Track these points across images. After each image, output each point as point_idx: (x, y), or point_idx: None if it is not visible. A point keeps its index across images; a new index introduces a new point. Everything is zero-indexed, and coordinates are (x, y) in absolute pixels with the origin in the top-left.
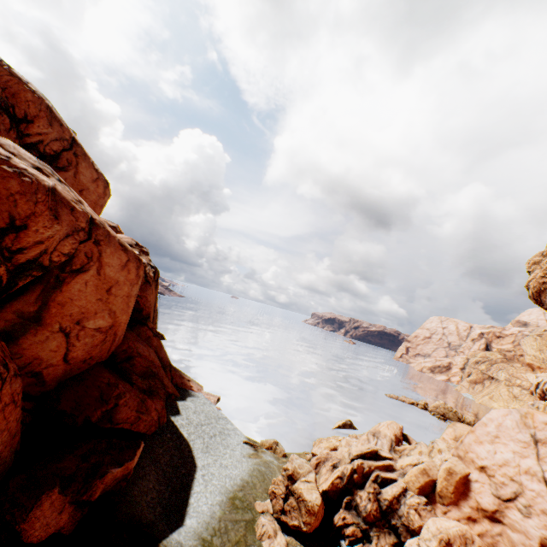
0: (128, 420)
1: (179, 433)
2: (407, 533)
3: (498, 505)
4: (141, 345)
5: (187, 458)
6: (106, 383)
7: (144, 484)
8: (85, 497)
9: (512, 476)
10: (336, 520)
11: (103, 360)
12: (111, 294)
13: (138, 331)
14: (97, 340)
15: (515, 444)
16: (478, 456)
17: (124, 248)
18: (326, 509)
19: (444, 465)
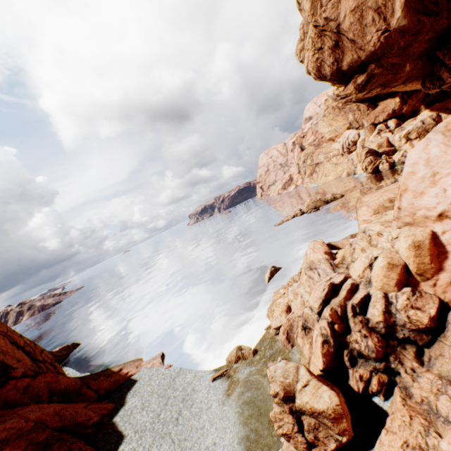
0: None
1: None
2: (420, 335)
3: None
4: (0, 427)
5: None
6: None
7: None
8: None
9: None
10: (355, 386)
11: None
12: None
13: (1, 398)
14: None
15: None
16: (428, 209)
17: None
18: (336, 382)
19: (404, 244)
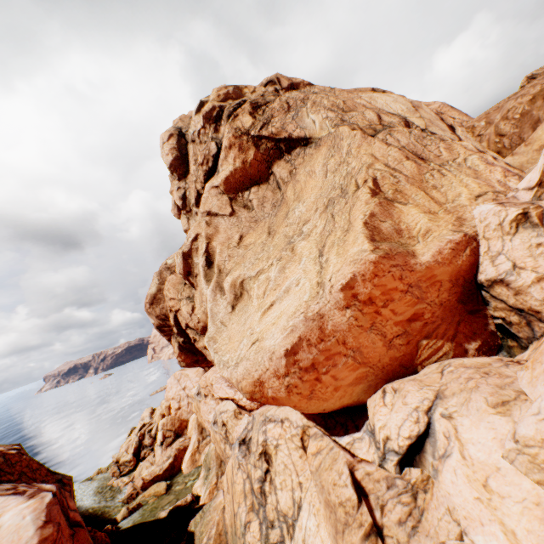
0: None
1: None
2: None
3: (179, 404)
4: None
5: None
6: None
7: None
8: None
9: (178, 394)
10: (142, 456)
11: None
12: None
13: None
14: None
15: (176, 385)
16: (171, 396)
17: None
18: (137, 458)
19: (164, 407)
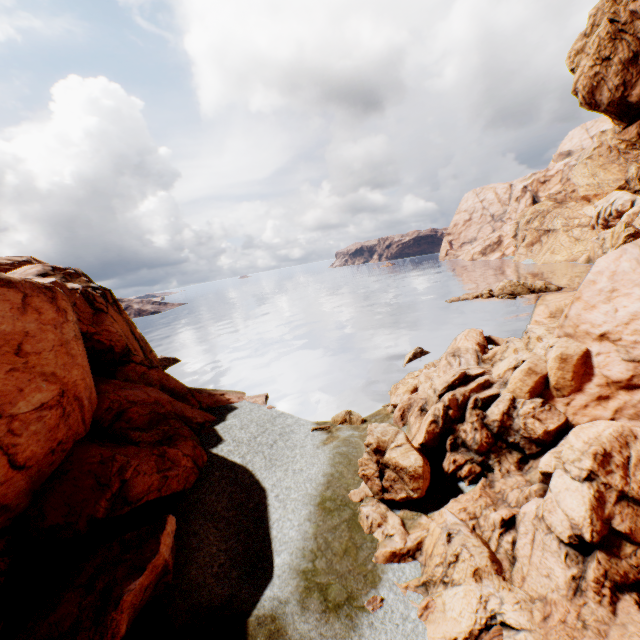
0: (152, 489)
1: (230, 464)
2: (530, 444)
3: (634, 370)
4: (130, 391)
5: (250, 487)
6: (98, 463)
7: (202, 554)
8: None
9: None
10: (446, 467)
11: (84, 435)
12: (28, 355)
13: (124, 374)
14: (52, 420)
15: None
16: (593, 325)
17: (3, 282)
18: (430, 460)
19: (553, 353)
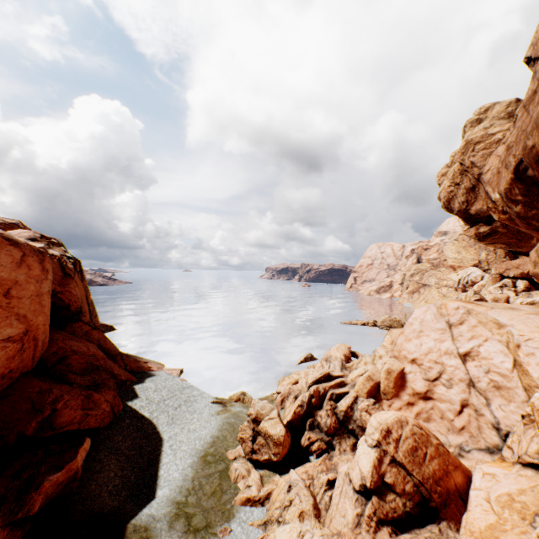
0: (74, 421)
1: (140, 415)
2: (362, 432)
3: (428, 386)
4: (75, 343)
5: (152, 436)
6: (37, 392)
7: (102, 476)
8: (20, 515)
9: (436, 360)
10: (303, 442)
11: (30, 369)
12: (12, 297)
13: (72, 329)
14: (12, 351)
15: (435, 333)
16: (409, 352)
17: (12, 242)
18: (293, 436)
19: (384, 367)
